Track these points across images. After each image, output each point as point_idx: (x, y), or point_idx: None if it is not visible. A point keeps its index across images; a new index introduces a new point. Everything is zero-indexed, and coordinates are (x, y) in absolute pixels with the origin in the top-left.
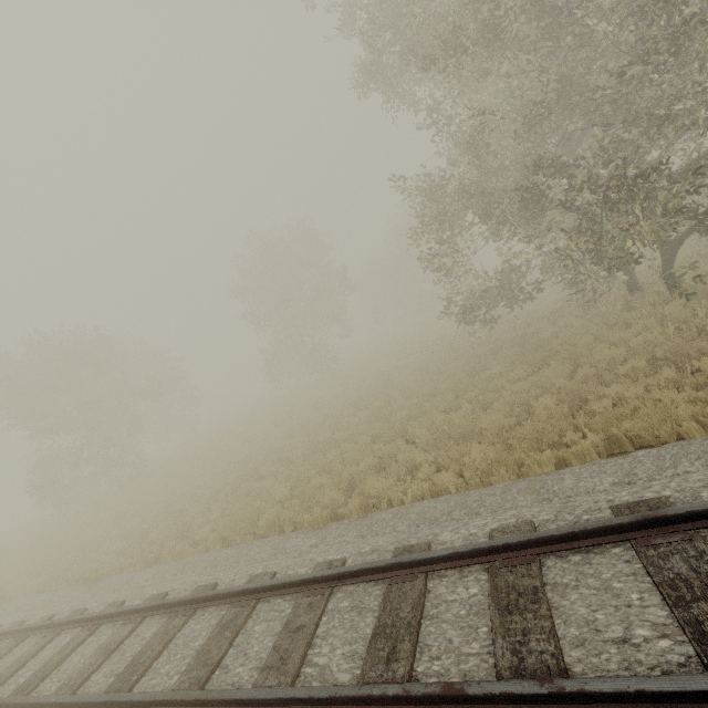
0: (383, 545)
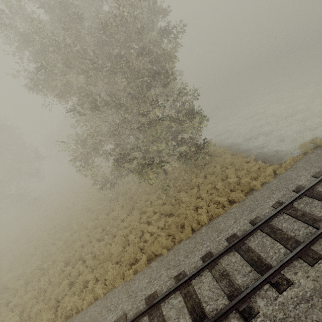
0: None
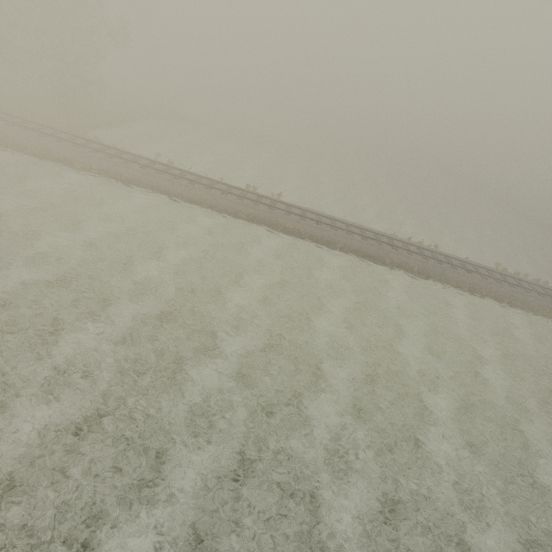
0: None
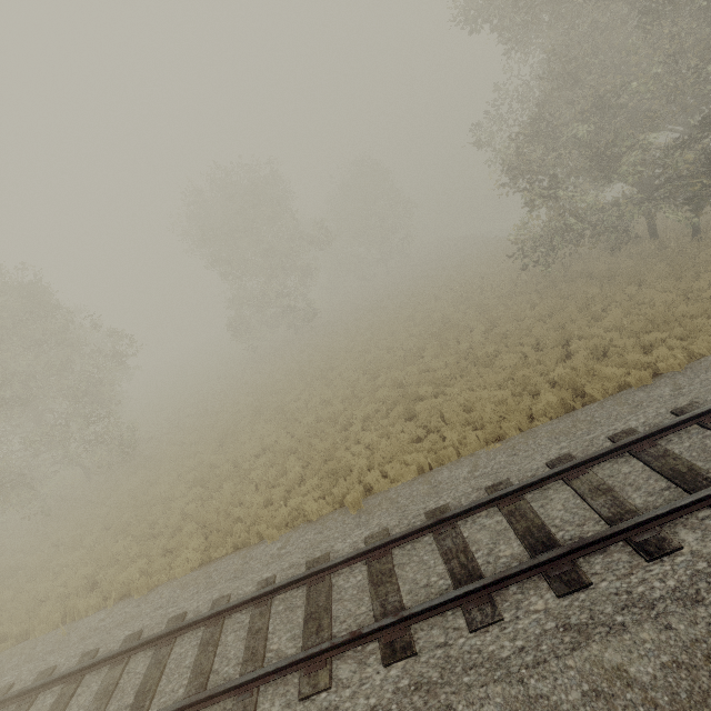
0: None
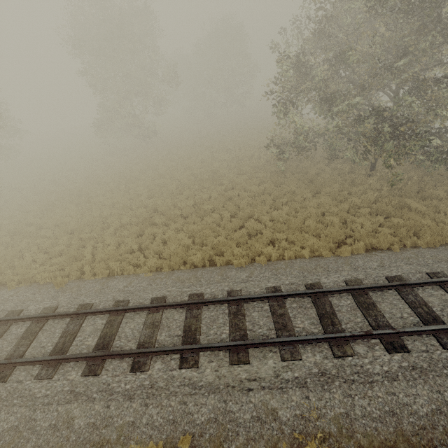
0: (296, 281)
